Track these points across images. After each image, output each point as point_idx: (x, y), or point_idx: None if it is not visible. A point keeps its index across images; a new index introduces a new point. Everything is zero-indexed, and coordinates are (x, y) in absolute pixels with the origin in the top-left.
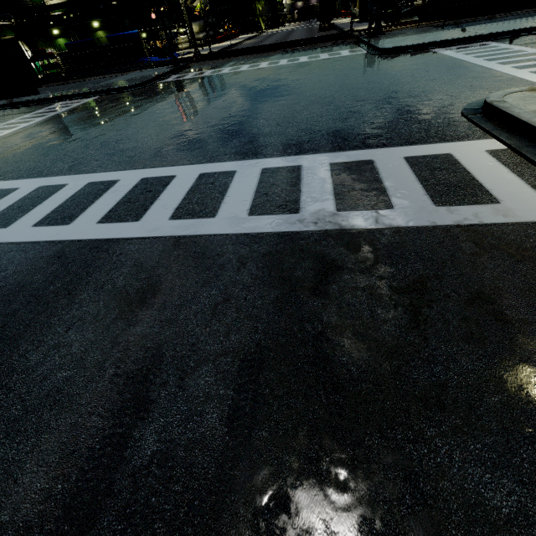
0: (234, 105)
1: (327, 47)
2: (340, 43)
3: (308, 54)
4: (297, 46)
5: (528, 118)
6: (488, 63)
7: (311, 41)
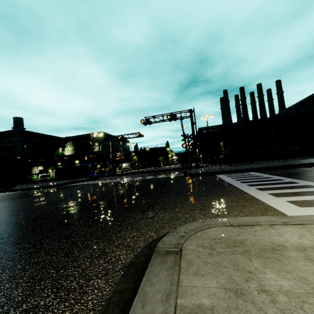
0: (39, 204)
1: (171, 172)
2: (179, 171)
3: (156, 175)
4: (157, 171)
5: None
6: (241, 184)
7: (166, 170)
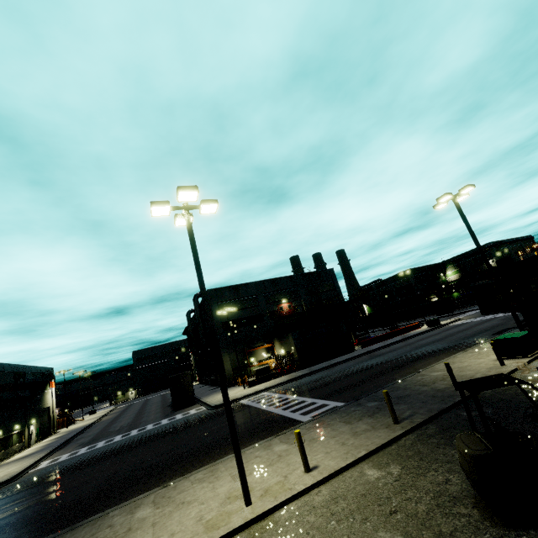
0: None
1: None
2: None
3: None
4: None
5: None
6: None
7: None
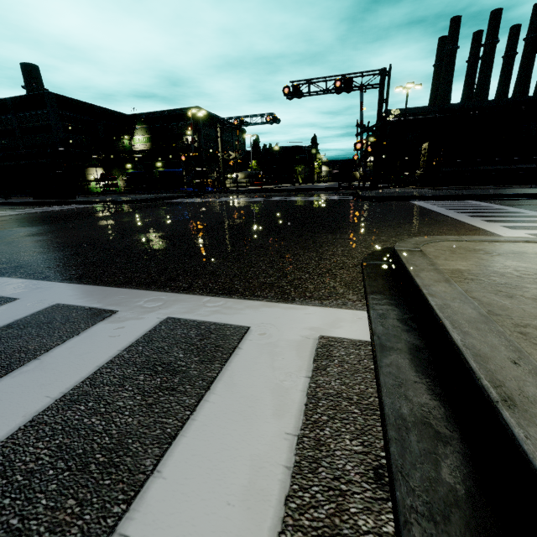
0: (163, 220)
1: (327, 194)
2: (340, 192)
3: (303, 196)
4: (302, 191)
5: (427, 281)
6: (457, 214)
7: (316, 189)
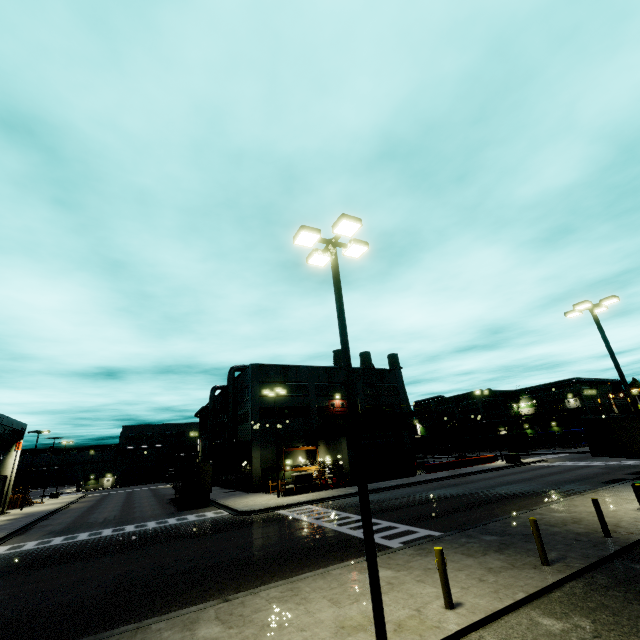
0: None
1: None
2: None
3: None
4: None
5: None
6: None
7: None
